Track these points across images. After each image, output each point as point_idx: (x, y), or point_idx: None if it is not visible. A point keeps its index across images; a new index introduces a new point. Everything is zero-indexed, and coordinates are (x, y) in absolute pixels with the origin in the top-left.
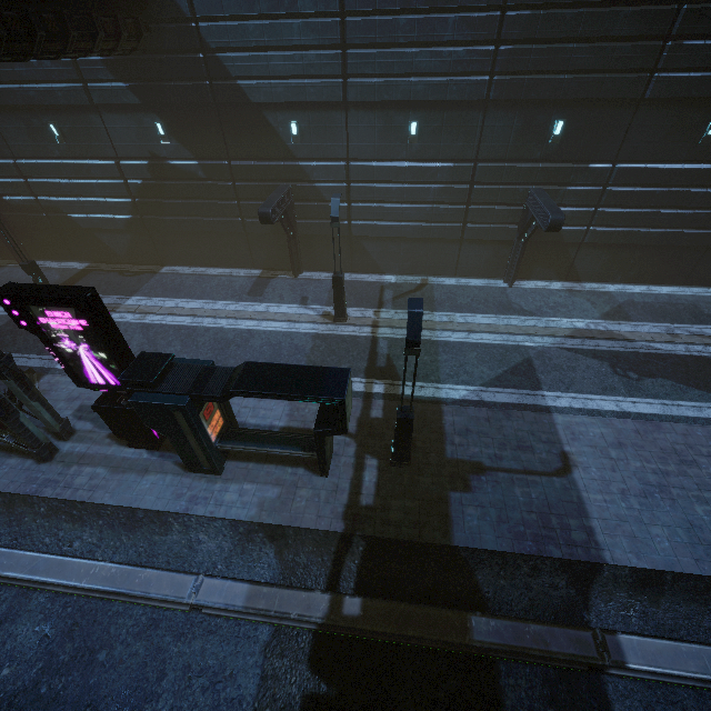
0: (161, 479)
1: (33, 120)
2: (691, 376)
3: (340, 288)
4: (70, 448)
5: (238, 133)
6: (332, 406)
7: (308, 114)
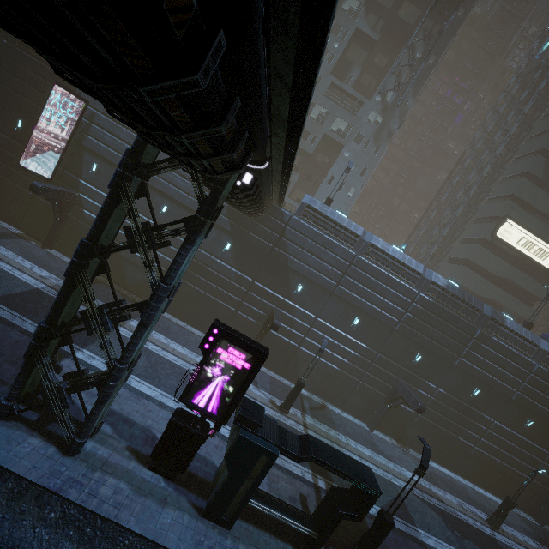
0: (180, 516)
1: (157, 197)
2: (484, 545)
3: (299, 390)
4: (93, 447)
5: (269, 272)
6: (344, 492)
7: (311, 286)
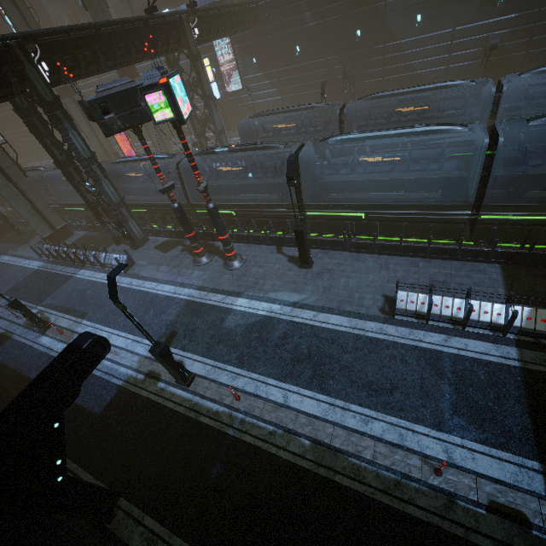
0: None
1: (11, 121)
2: None
3: None
4: None
5: None
6: None
7: None
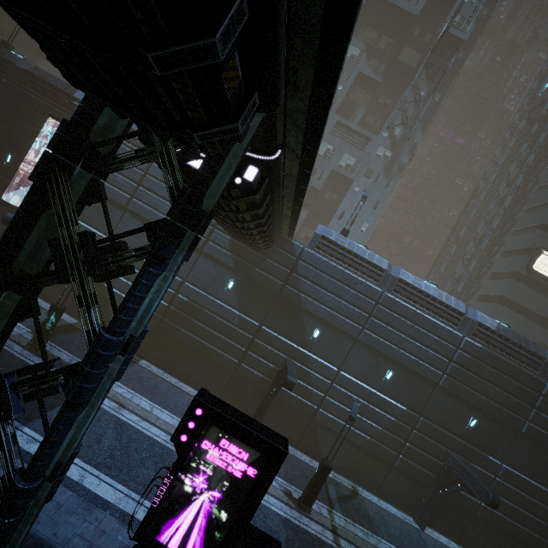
0: None
1: None
2: None
3: (324, 476)
4: None
5: (279, 314)
6: None
7: (330, 331)
